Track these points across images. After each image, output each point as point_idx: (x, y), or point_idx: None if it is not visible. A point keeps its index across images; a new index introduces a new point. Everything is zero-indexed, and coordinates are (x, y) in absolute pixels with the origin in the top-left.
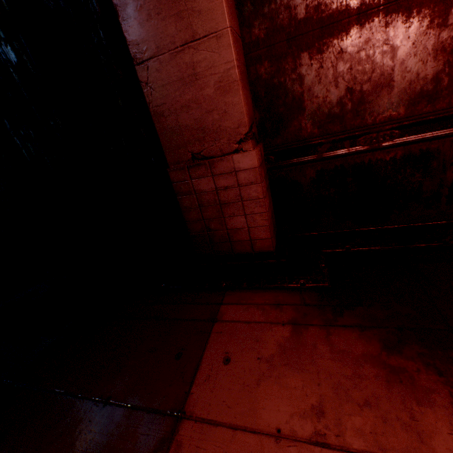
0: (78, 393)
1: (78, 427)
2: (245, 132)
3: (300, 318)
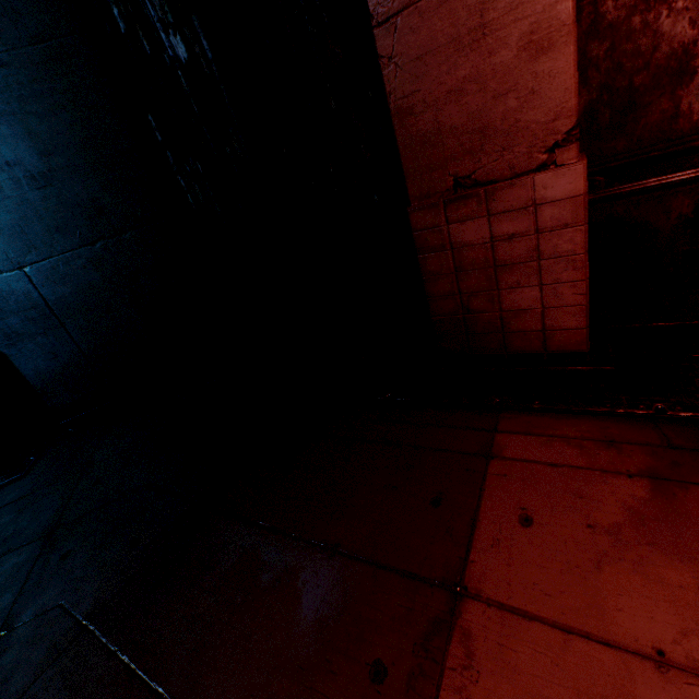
0: (291, 532)
1: (301, 577)
2: (568, 128)
3: (665, 470)
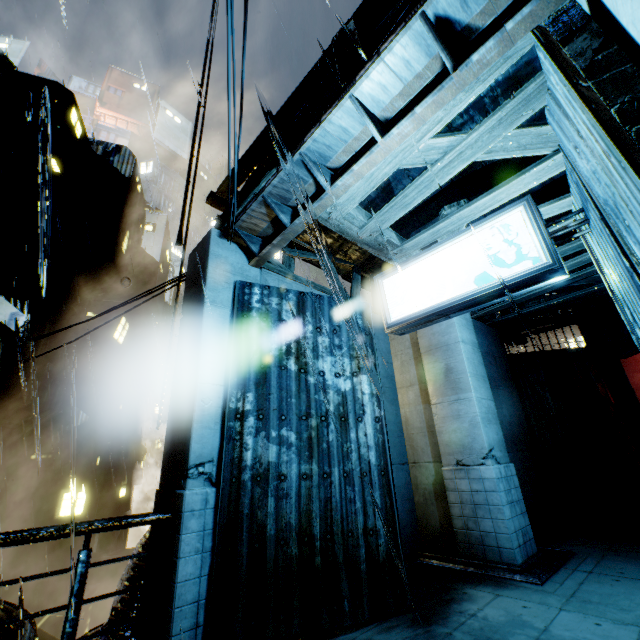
0: None
1: None
2: None
3: None
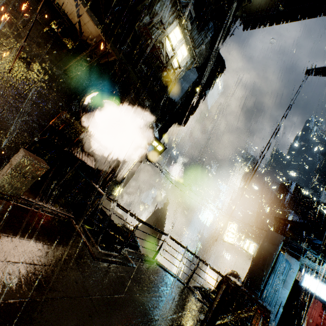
0: None
1: None
2: None
3: None
